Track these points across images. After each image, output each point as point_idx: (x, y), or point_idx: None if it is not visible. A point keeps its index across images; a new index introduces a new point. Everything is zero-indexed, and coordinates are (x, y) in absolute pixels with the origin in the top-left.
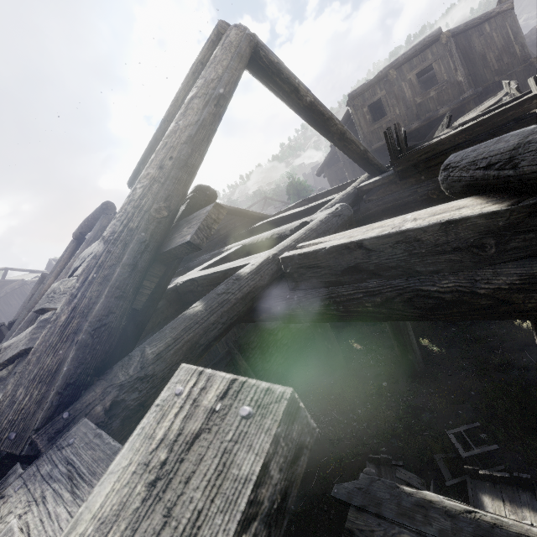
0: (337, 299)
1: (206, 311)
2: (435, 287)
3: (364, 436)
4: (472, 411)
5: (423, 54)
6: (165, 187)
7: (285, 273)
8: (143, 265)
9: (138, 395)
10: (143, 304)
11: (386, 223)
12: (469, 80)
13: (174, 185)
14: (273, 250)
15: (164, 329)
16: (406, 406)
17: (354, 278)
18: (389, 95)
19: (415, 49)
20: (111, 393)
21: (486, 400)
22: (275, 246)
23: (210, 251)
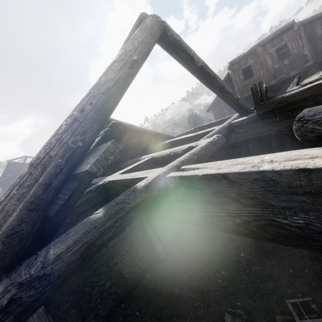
0: (206, 214)
1: (105, 218)
2: (286, 220)
3: (225, 292)
4: (306, 285)
5: (281, 36)
6: (82, 125)
7: (170, 187)
8: (56, 184)
9: (34, 292)
10: (55, 211)
11: (247, 160)
12: (312, 53)
13: (90, 124)
14: (164, 168)
15: (70, 231)
16: (256, 273)
17: (219, 200)
18: (256, 63)
19: (276, 33)
20: (10, 292)
21: (316, 278)
22: (172, 160)
23: (133, 157)
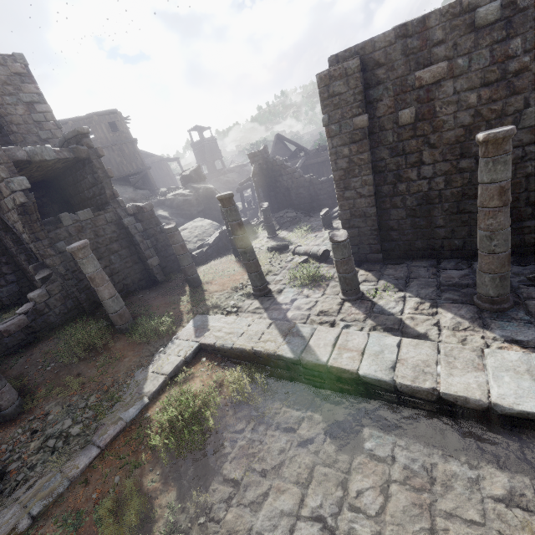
0: None
1: None
2: None
3: None
4: None
5: None
6: None
7: None
8: None
9: None
10: None
11: None
12: None
13: None
14: None
15: None
16: None
17: None
18: None
19: None
20: None
21: None
22: None
23: None
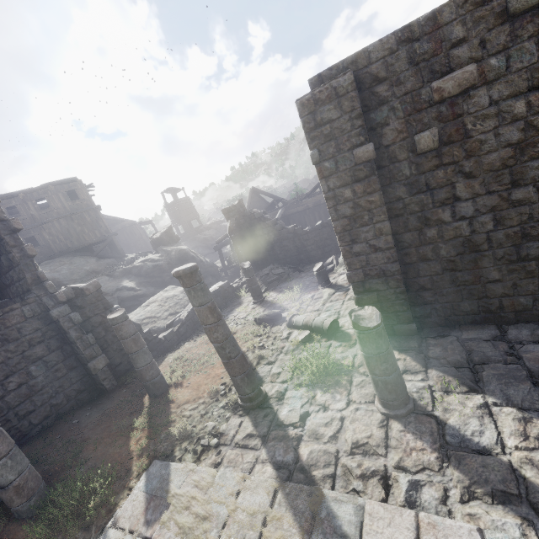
0: None
1: None
2: None
3: None
4: None
5: None
6: None
7: None
8: None
9: None
10: None
11: None
12: None
13: None
14: None
15: None
16: None
17: None
18: None
19: None
20: None
21: None
22: None
23: None
